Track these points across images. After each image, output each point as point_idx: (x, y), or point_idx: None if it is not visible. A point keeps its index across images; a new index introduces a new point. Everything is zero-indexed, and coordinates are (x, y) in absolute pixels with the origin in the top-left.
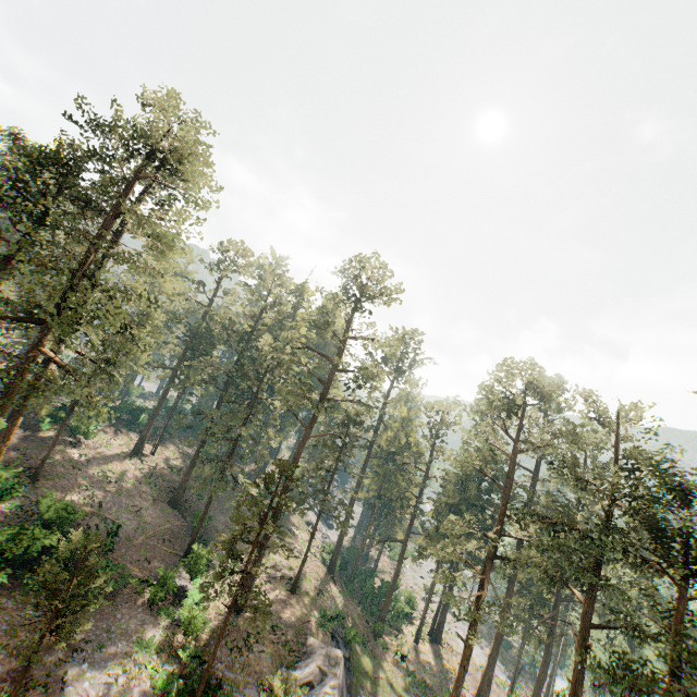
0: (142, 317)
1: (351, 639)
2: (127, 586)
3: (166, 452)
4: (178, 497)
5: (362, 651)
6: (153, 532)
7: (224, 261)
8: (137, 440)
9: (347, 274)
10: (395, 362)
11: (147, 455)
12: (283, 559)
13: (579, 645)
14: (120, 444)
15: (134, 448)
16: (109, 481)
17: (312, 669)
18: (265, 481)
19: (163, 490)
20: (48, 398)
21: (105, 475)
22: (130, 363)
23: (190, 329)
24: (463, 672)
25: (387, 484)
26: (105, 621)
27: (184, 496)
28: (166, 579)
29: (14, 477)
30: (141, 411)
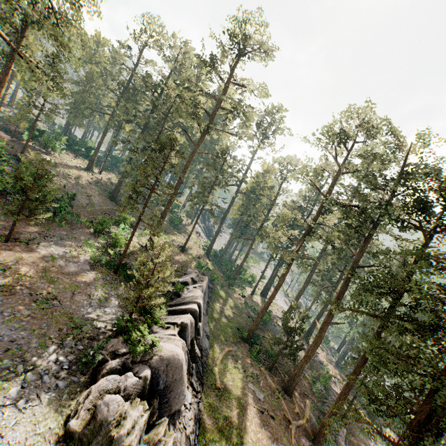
0: (87, 77)
1: (214, 279)
2: (81, 224)
3: (108, 175)
4: (114, 195)
5: (220, 289)
6: (98, 208)
7: (144, 30)
8: (89, 161)
9: (235, 21)
10: (264, 127)
11: (96, 173)
12: (179, 240)
13: (348, 276)
14: (78, 163)
15: (87, 166)
16: (70, 177)
17: (188, 278)
18: (159, 148)
19: (106, 191)
20: (24, 116)
21: (67, 173)
22: (61, 49)
23: (119, 83)
24: (275, 292)
25: (247, 211)
26: (65, 232)
27: (119, 198)
28: (103, 222)
29: (6, 156)
30: (92, 149)
